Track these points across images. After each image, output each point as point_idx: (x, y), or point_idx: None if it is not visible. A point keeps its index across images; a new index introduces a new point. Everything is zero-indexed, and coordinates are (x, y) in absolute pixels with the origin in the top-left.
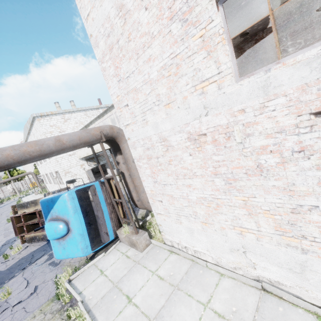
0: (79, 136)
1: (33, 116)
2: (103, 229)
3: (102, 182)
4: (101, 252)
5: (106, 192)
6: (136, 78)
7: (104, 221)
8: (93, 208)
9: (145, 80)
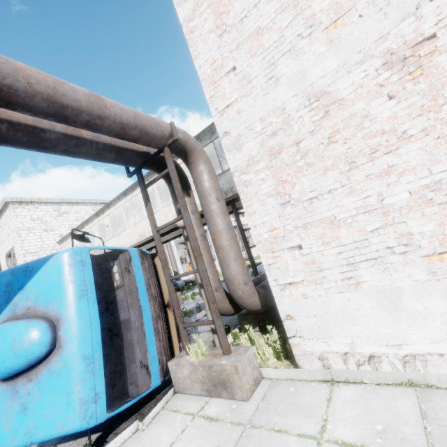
0: (135, 112)
1: (7, 200)
2: (138, 353)
3: (142, 251)
4: (123, 425)
5: (149, 272)
6: (262, 11)
7: (141, 334)
8: (117, 305)
9: (283, 5)
